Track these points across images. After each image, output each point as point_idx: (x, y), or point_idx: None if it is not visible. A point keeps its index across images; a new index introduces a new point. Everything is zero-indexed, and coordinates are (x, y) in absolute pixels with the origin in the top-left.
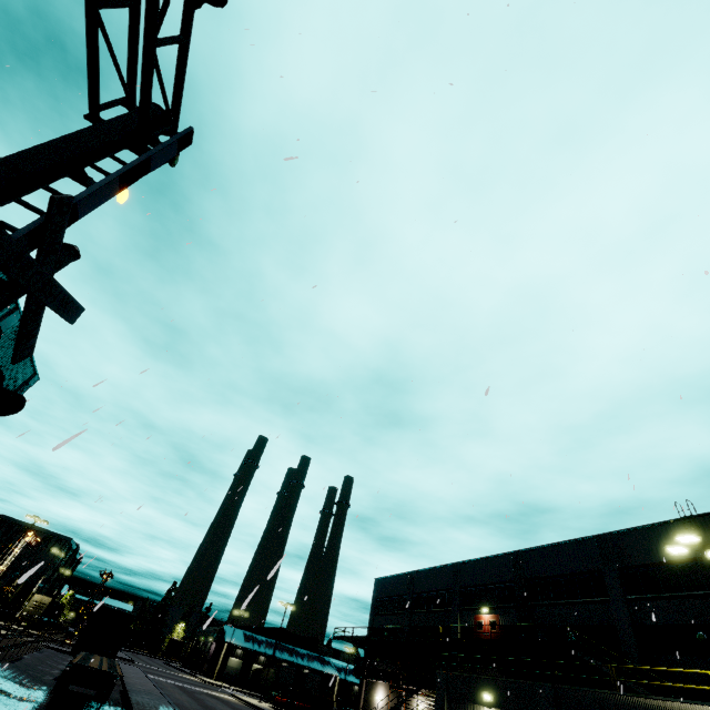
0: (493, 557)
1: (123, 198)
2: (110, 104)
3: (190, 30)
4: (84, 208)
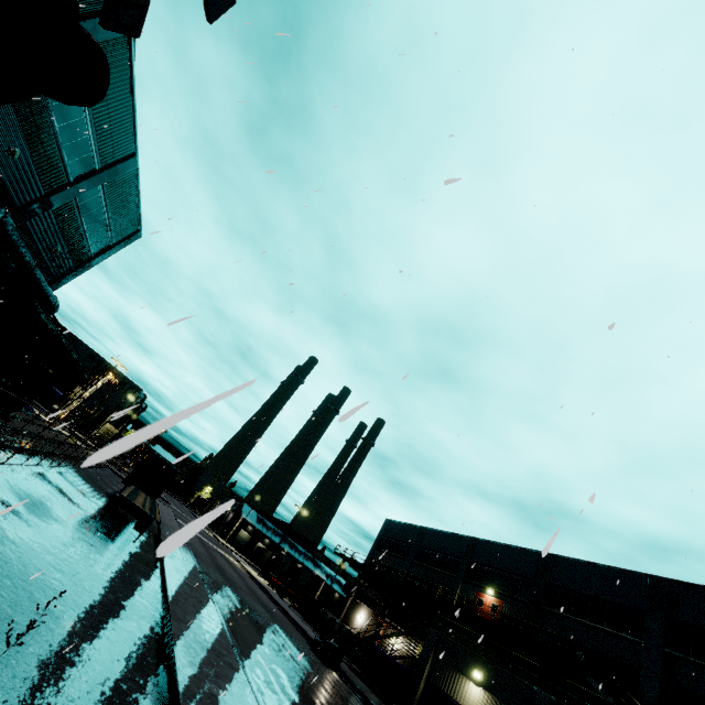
0: (516, 548)
1: None
2: None
3: None
4: None
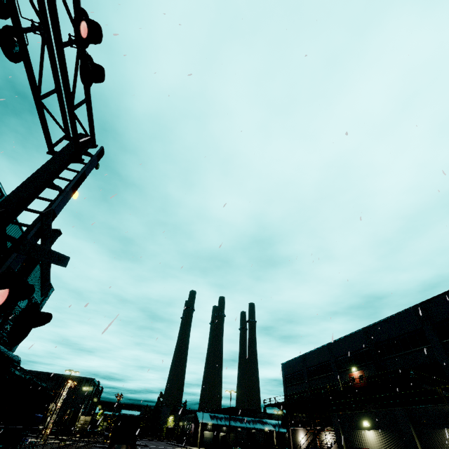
0: (350, 334)
1: (76, 196)
2: (58, 142)
3: (89, 94)
4: (58, 209)
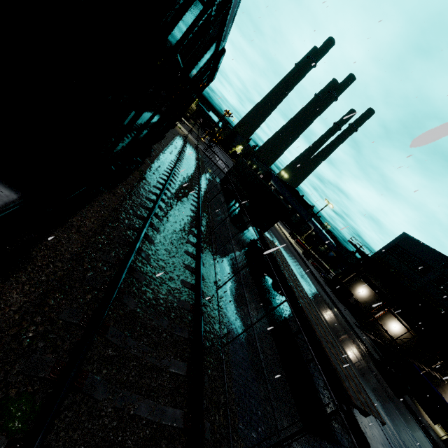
0: None
1: None
2: None
3: None
4: None
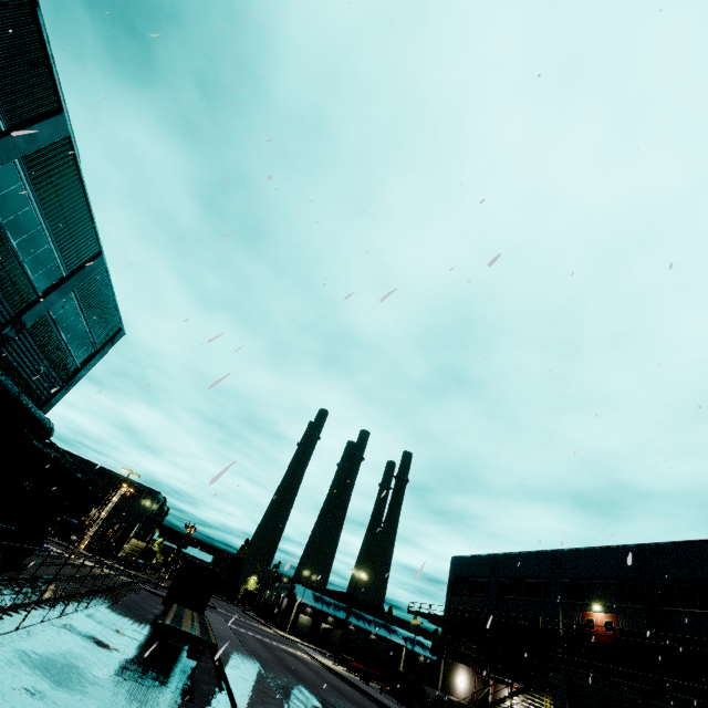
0: (606, 548)
1: None
2: None
3: None
4: None
